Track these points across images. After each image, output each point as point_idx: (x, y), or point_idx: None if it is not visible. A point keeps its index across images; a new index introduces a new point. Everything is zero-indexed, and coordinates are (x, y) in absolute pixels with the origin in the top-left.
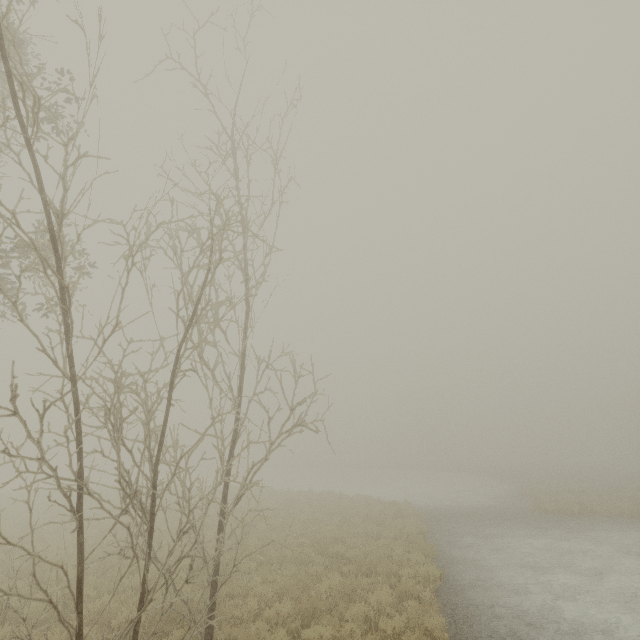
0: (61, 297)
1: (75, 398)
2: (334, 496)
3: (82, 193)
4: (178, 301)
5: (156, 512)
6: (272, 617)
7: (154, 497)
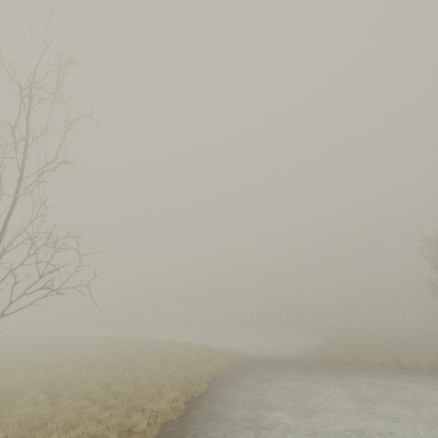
0: None
1: None
2: (185, 345)
3: None
4: None
5: None
6: None
7: None
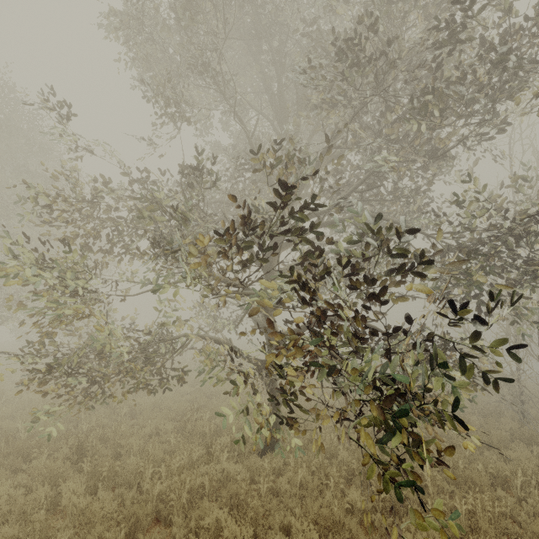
0: None
1: None
2: None
3: None
4: None
5: None
6: (537, 414)
7: None
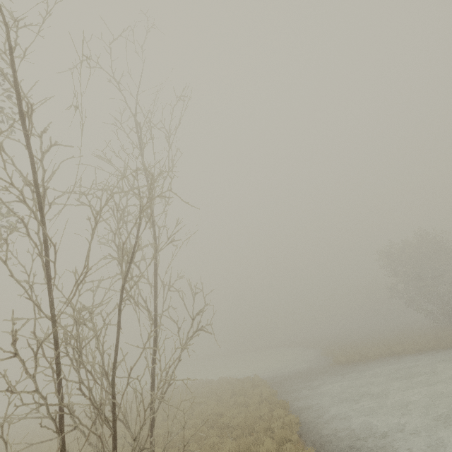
0: (45, 253)
1: (55, 334)
2: (203, 383)
3: (52, 172)
4: (123, 248)
5: (117, 418)
6: None
7: (114, 406)
